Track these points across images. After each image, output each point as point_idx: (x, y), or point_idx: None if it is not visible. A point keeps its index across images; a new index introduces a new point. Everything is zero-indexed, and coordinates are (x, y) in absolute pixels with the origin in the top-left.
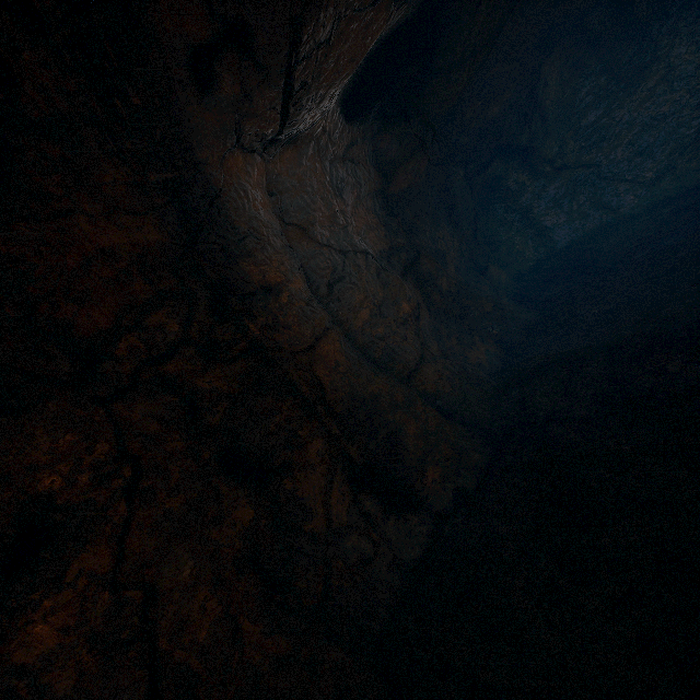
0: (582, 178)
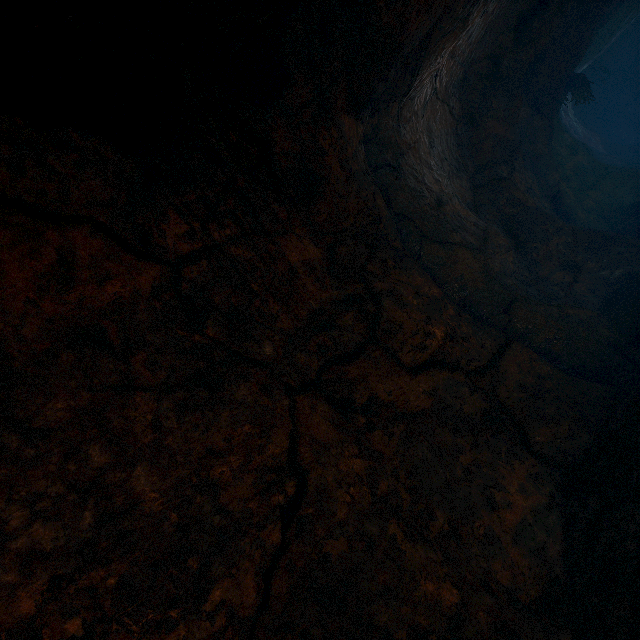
0: None
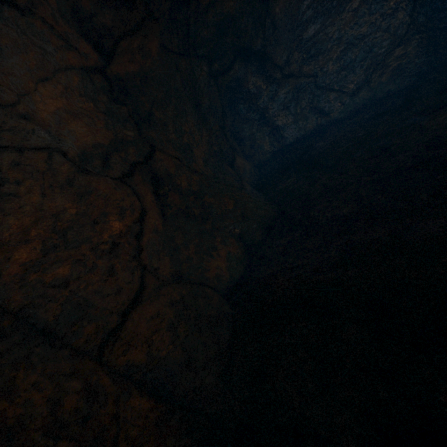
0: (304, 86)
